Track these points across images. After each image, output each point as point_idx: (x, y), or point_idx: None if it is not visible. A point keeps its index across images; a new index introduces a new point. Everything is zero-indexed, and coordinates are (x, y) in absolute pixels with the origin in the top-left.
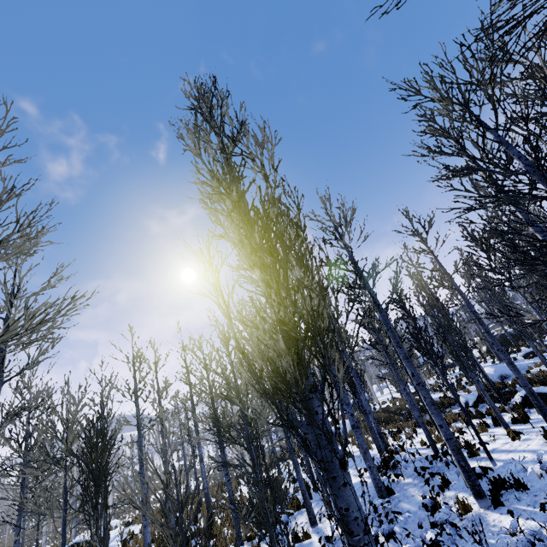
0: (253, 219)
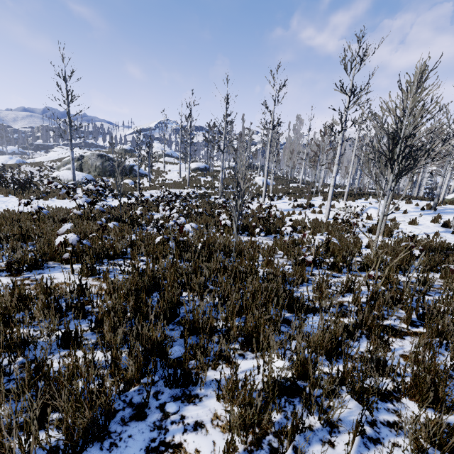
0: None
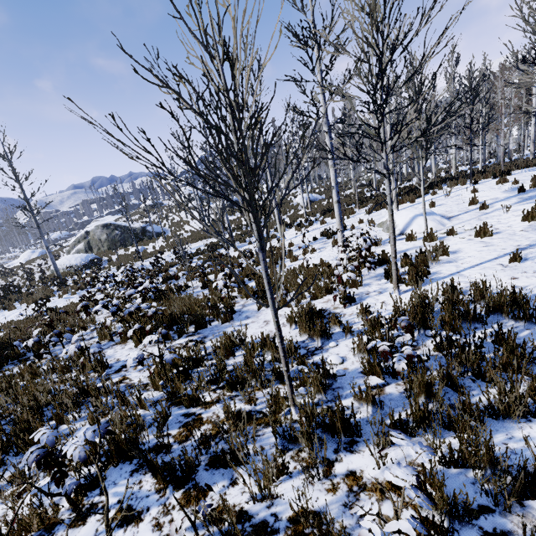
0: None
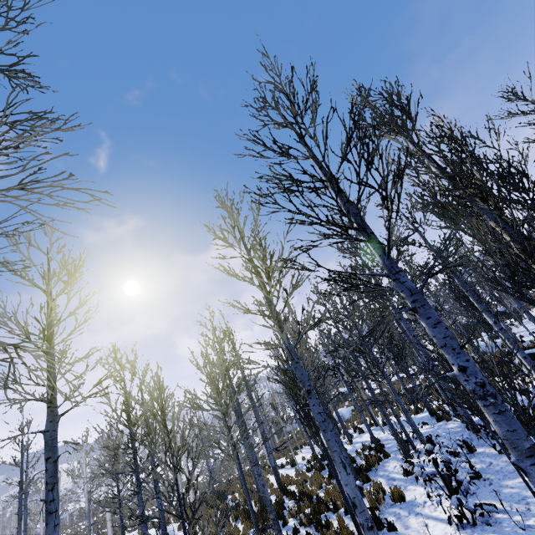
0: (502, 175)
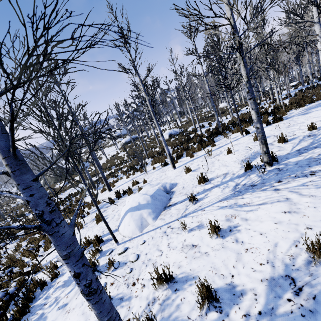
0: None
